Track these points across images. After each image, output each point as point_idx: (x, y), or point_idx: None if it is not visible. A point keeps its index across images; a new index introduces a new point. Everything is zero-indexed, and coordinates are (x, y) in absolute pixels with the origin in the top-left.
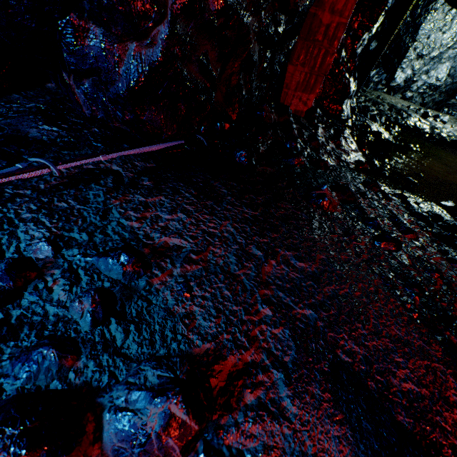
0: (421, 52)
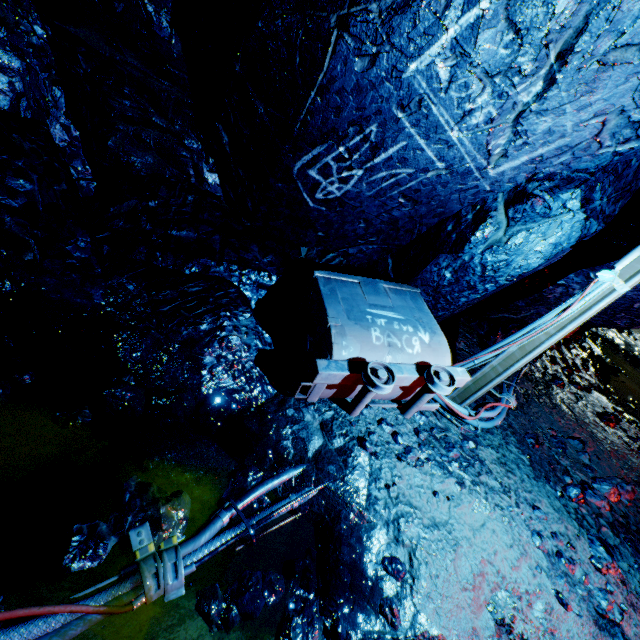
0: None
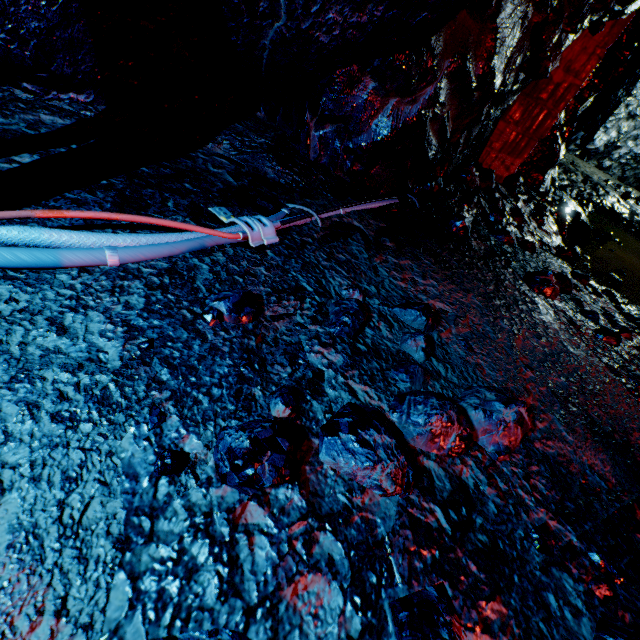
0: (634, 111)
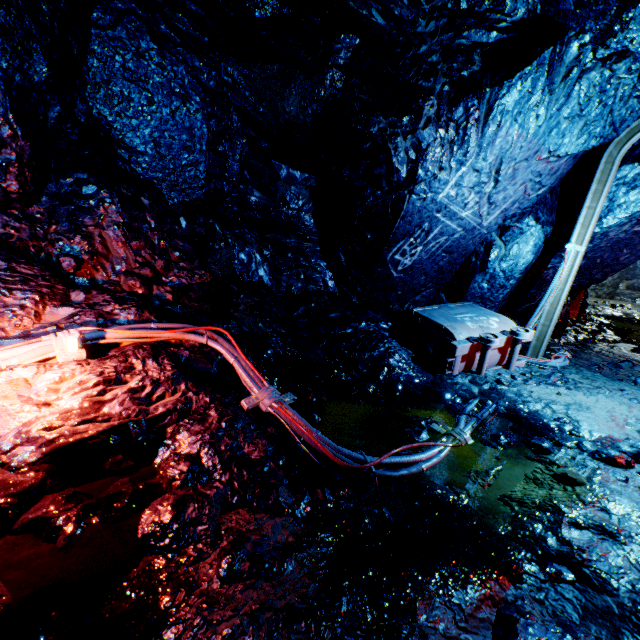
0: None
